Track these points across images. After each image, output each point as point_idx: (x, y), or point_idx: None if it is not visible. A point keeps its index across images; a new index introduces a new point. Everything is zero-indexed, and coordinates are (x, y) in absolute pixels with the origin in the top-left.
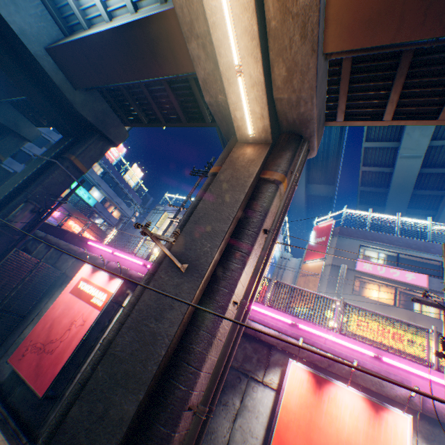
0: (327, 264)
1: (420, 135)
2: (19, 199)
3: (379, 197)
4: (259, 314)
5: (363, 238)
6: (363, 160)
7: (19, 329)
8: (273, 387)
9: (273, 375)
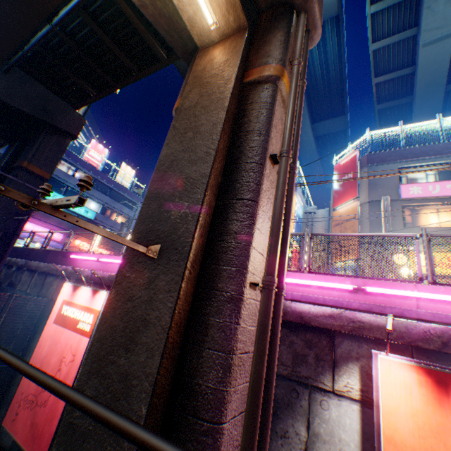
0: (363, 203)
1: (446, 4)
2: None
3: (402, 110)
4: (299, 288)
5: (401, 159)
6: (374, 69)
7: (17, 377)
8: (354, 397)
9: (348, 377)
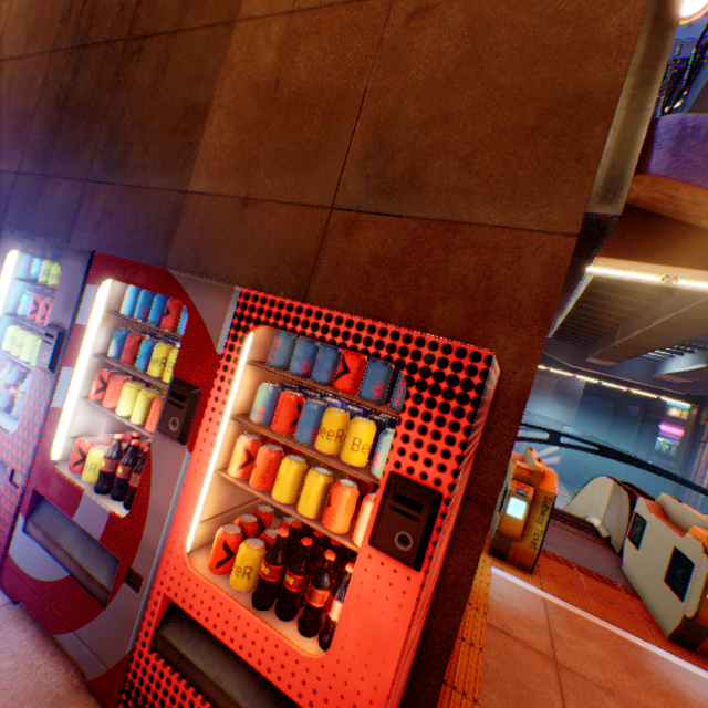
0: None
1: None
2: (637, 444)
3: None
4: None
5: None
6: None
7: None
8: None
9: None
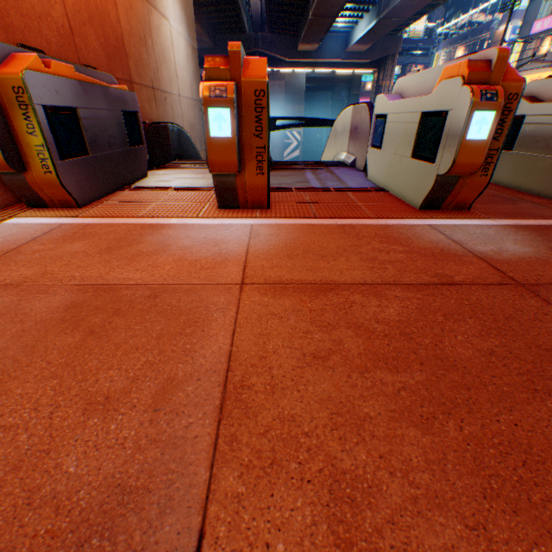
0: None
1: None
2: None
3: None
4: None
5: None
6: None
7: None
8: None
9: None
